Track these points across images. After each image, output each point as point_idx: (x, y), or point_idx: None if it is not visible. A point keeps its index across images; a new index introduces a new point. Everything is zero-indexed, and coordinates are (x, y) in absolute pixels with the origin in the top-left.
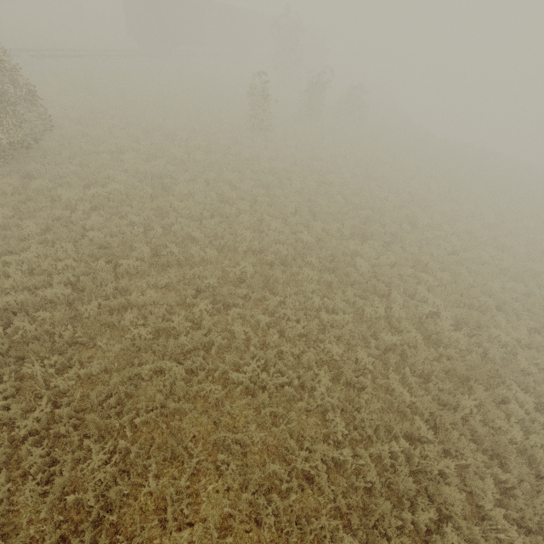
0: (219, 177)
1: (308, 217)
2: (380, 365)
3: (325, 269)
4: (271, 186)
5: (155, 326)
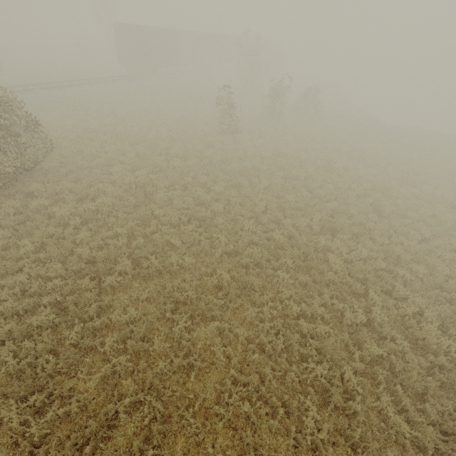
0: (195, 181)
1: (278, 214)
2: (369, 385)
3: (299, 267)
4: (242, 185)
5: (136, 348)
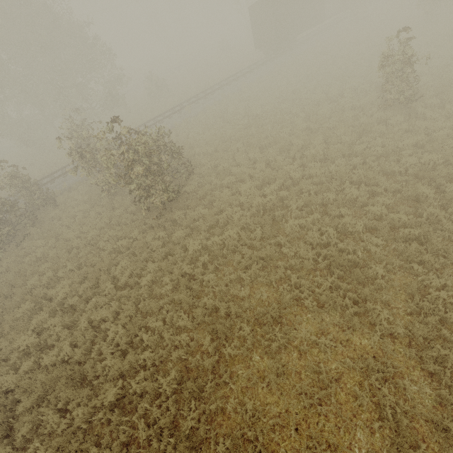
0: (339, 199)
1: None
2: None
3: None
4: (421, 199)
5: None
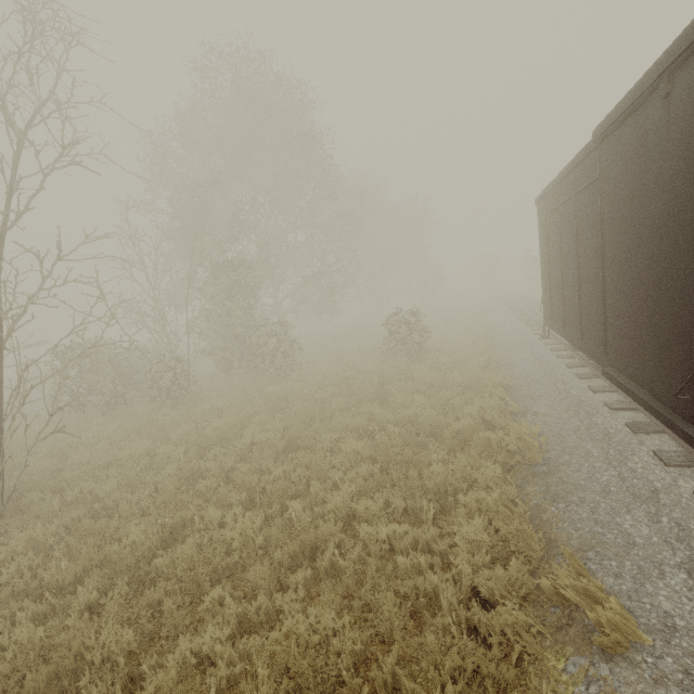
0: None
1: None
2: None
3: None
4: None
5: None
